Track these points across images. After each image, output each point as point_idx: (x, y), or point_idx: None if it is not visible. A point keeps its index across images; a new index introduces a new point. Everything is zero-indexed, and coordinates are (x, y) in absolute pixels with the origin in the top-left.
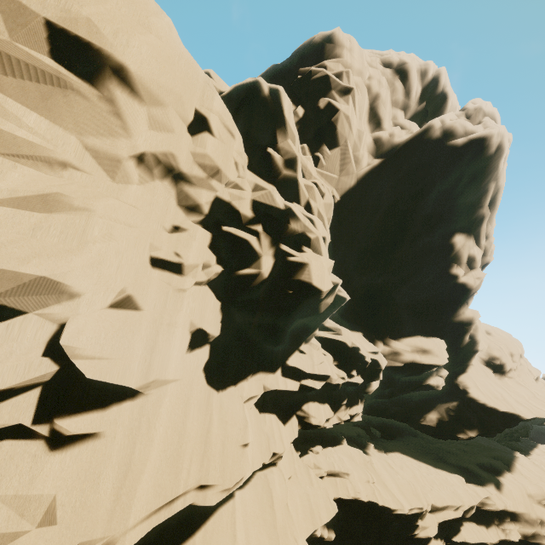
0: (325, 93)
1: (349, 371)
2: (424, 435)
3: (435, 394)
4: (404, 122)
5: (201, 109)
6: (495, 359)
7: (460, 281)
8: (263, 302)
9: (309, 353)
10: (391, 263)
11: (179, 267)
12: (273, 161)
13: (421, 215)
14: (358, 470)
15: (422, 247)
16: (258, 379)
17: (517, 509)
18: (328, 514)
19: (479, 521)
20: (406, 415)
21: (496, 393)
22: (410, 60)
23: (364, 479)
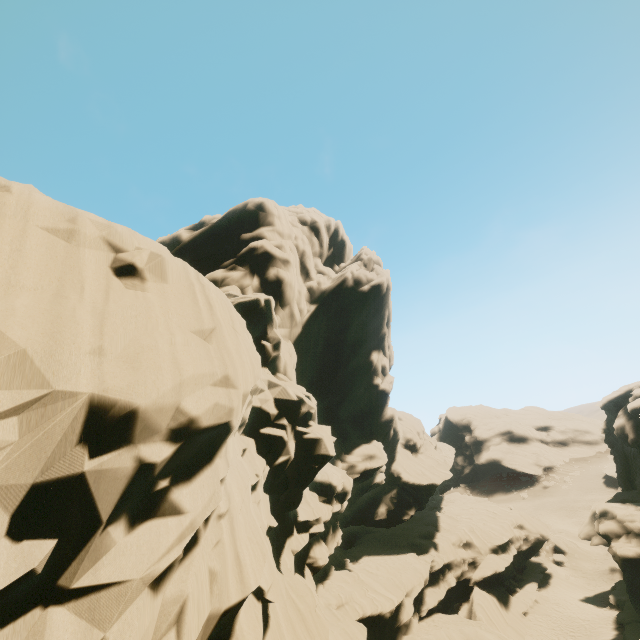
0: (273, 262)
1: (332, 502)
2: (375, 528)
3: (378, 488)
4: (324, 269)
5: None
6: (410, 441)
7: (380, 388)
8: (293, 480)
9: (305, 501)
10: (333, 387)
11: (255, 484)
12: (266, 349)
13: (349, 343)
14: (356, 588)
15: (353, 368)
16: (287, 546)
17: (450, 559)
18: (363, 635)
19: (432, 583)
20: (362, 517)
21: (418, 471)
22: (319, 219)
23: (363, 593)
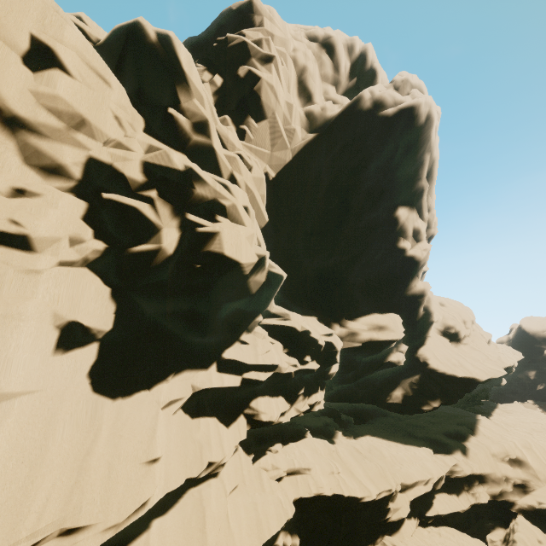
0: (245, 61)
1: (302, 358)
2: (394, 414)
3: (399, 371)
4: (336, 96)
5: (40, 35)
6: (450, 328)
7: (408, 254)
8: (171, 284)
9: (253, 343)
10: (339, 242)
11: (24, 241)
12: (178, 124)
13: (363, 190)
14: (321, 462)
15: (368, 223)
16: (184, 378)
17: (483, 471)
18: (278, 522)
19: (450, 490)
20: (373, 397)
21: (454, 361)
22: (334, 33)
23: (328, 470)
